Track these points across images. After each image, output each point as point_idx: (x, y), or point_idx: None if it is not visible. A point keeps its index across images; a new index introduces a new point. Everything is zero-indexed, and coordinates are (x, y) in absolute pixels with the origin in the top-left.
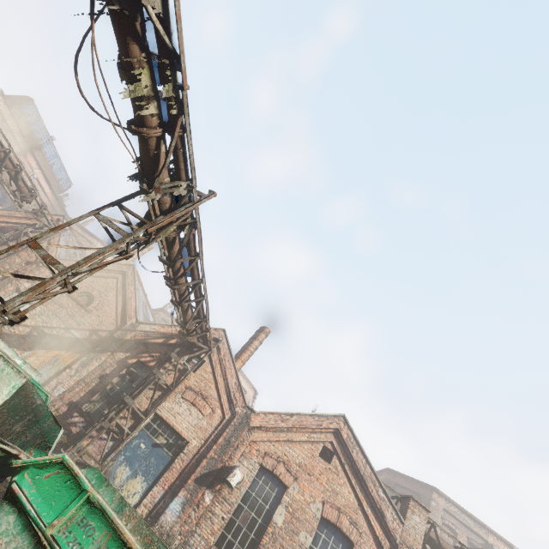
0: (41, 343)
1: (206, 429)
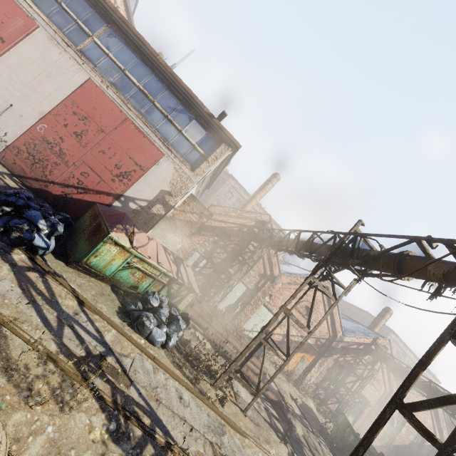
0: (291, 347)
1: (377, 396)
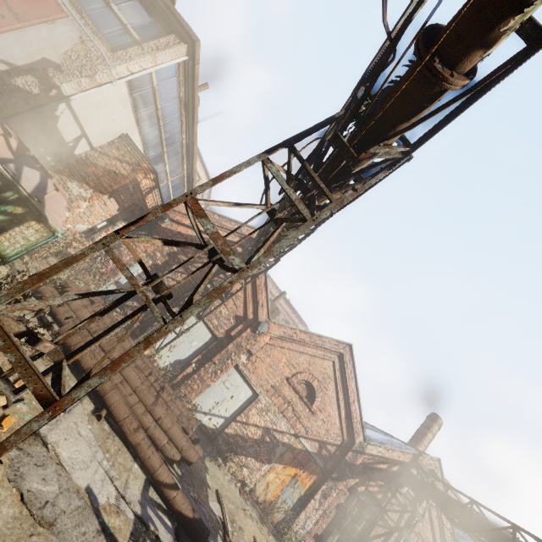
0: (276, 454)
1: None
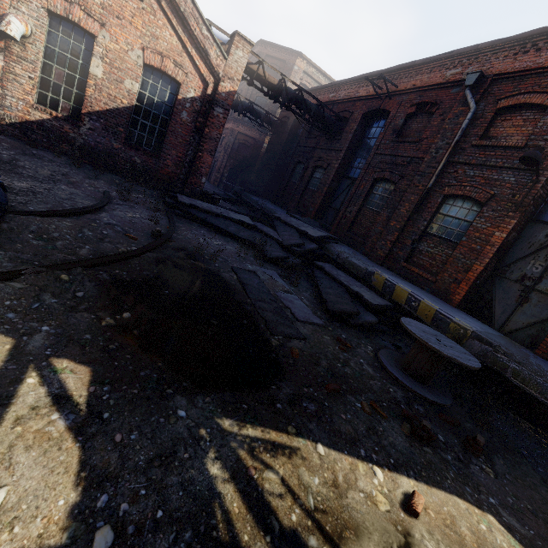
0: None
1: None
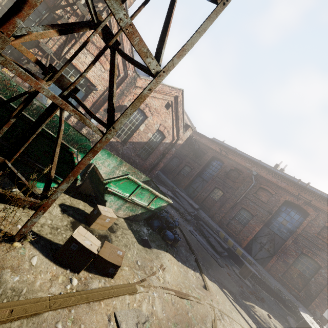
0: None
1: (107, 80)
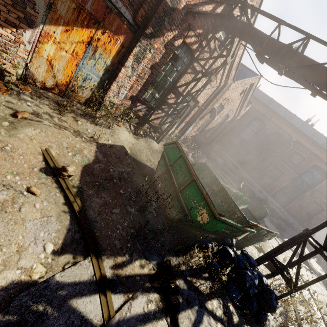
0: (37, 5)
1: (209, 94)
